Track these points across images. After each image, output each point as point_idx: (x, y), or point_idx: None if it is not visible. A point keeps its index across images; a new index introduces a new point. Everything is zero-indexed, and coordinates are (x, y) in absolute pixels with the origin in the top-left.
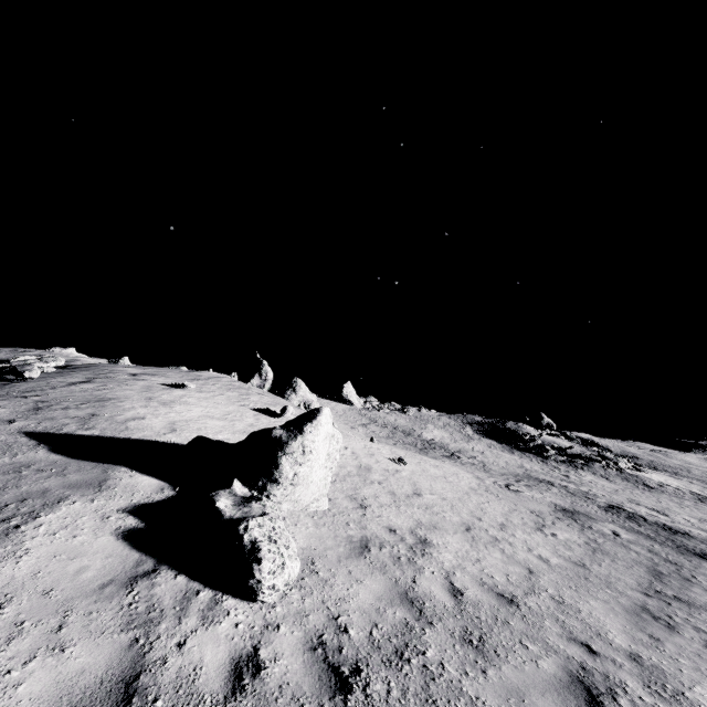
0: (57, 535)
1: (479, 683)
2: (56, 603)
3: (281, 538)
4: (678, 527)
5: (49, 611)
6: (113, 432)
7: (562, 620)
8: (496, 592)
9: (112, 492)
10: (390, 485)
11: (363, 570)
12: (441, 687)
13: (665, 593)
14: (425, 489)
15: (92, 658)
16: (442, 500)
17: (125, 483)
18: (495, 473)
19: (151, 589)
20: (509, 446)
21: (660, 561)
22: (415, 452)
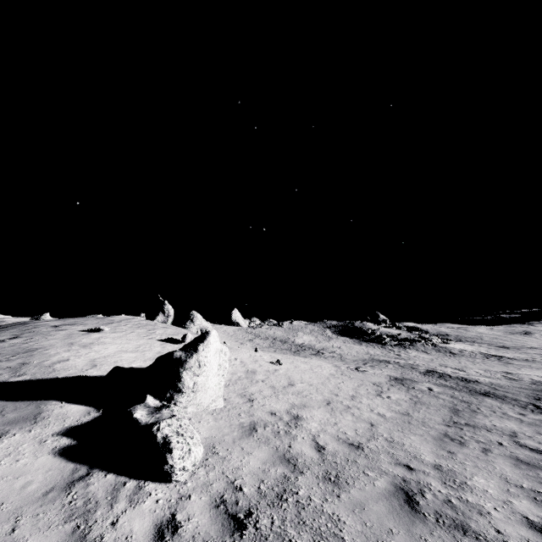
0: (2, 462)
1: (335, 504)
2: (8, 513)
3: (186, 432)
4: (471, 378)
5: (2, 520)
6: (42, 375)
7: (392, 452)
8: (348, 443)
9: (46, 421)
10: (271, 381)
11: (252, 445)
12: (309, 512)
13: (460, 423)
14: (297, 380)
15: None
16: (309, 386)
17: (57, 413)
18: (349, 361)
19: (87, 488)
20: (358, 340)
21: (457, 402)
22: (291, 354)
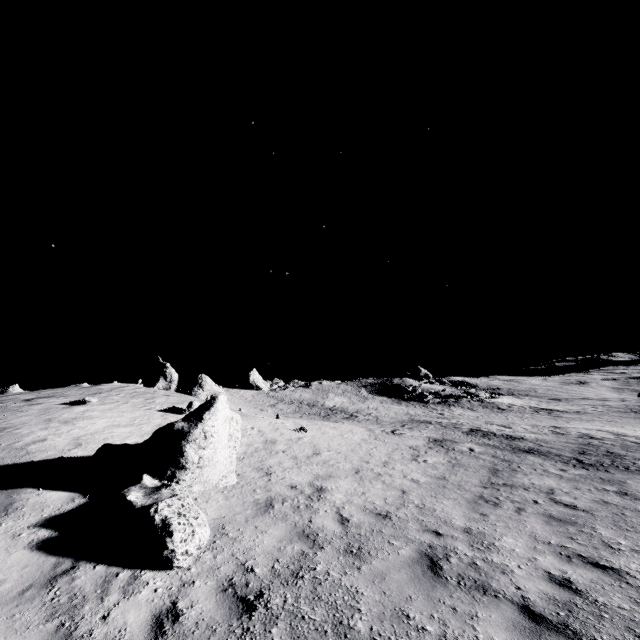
0: None
1: (355, 576)
2: None
3: (190, 512)
4: (517, 435)
5: None
6: (12, 459)
7: (422, 519)
8: (375, 513)
9: (20, 512)
10: (293, 451)
11: (268, 523)
12: (325, 587)
13: (497, 483)
14: (324, 448)
15: None
16: (337, 454)
17: (33, 502)
18: (385, 423)
19: (72, 582)
20: (397, 399)
21: (498, 462)
22: (319, 420)
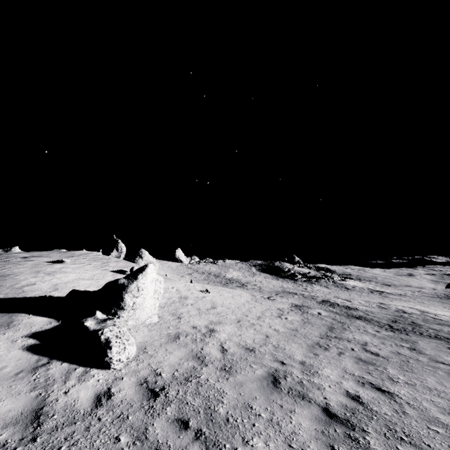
0: None
1: (224, 383)
2: None
3: (124, 336)
4: (353, 306)
5: None
6: (13, 295)
7: (275, 354)
8: (245, 348)
9: (17, 327)
10: (198, 305)
11: (174, 348)
12: (204, 388)
13: (331, 336)
14: (219, 305)
15: (15, 405)
16: (227, 309)
17: (25, 322)
18: (265, 292)
19: (47, 371)
20: (276, 276)
21: (335, 323)
22: (220, 286)
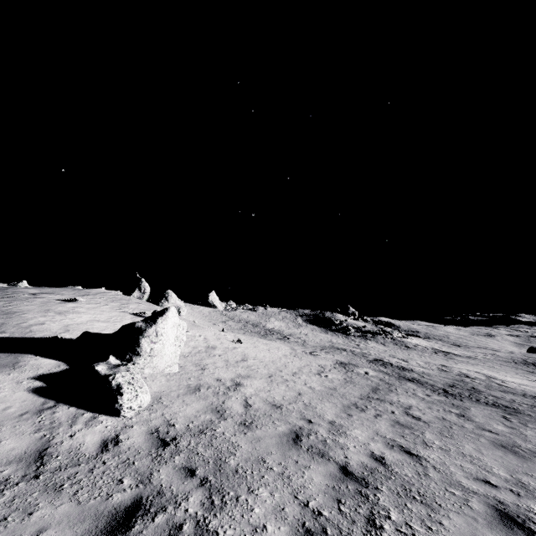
0: None
1: (240, 437)
2: None
3: (137, 383)
4: (409, 367)
5: None
6: (20, 334)
7: (303, 412)
8: (272, 404)
9: (23, 369)
10: (227, 356)
11: (193, 400)
12: (218, 440)
13: (373, 397)
14: (251, 357)
15: (18, 444)
16: (260, 363)
17: (32, 363)
18: (309, 346)
19: (53, 414)
20: (326, 329)
21: (382, 384)
22: (258, 337)
